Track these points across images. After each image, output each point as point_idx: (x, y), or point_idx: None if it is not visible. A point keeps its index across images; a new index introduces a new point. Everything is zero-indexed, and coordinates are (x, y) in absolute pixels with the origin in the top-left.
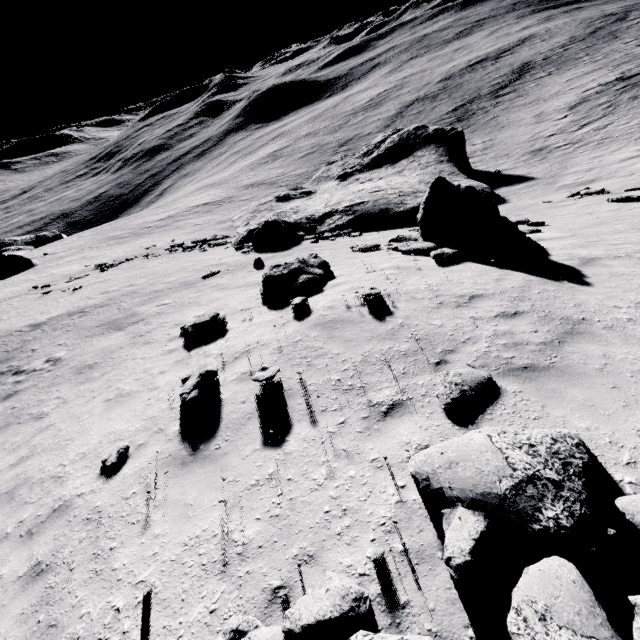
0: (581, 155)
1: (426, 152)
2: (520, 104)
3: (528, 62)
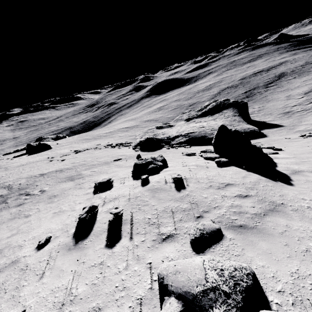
0: (310, 116)
1: (228, 111)
2: (278, 91)
3: (283, 72)
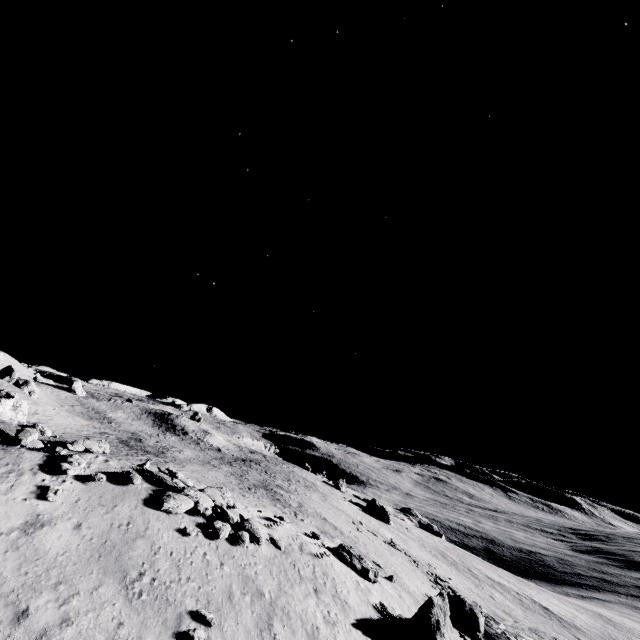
0: None
1: None
2: None
3: None
